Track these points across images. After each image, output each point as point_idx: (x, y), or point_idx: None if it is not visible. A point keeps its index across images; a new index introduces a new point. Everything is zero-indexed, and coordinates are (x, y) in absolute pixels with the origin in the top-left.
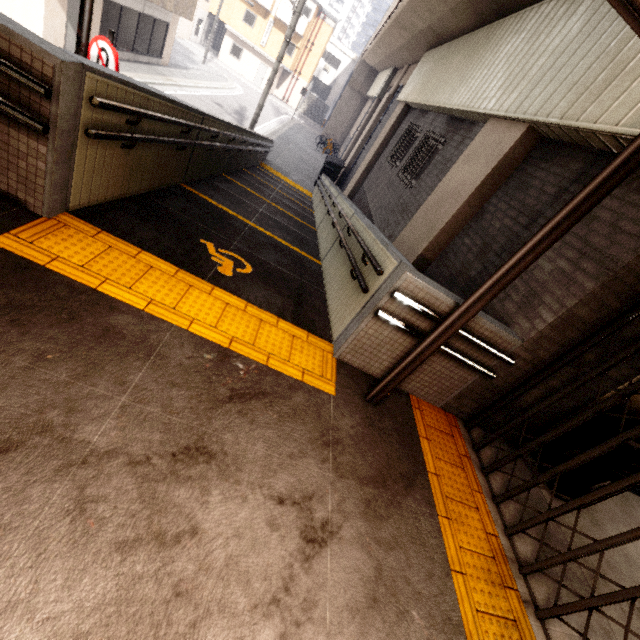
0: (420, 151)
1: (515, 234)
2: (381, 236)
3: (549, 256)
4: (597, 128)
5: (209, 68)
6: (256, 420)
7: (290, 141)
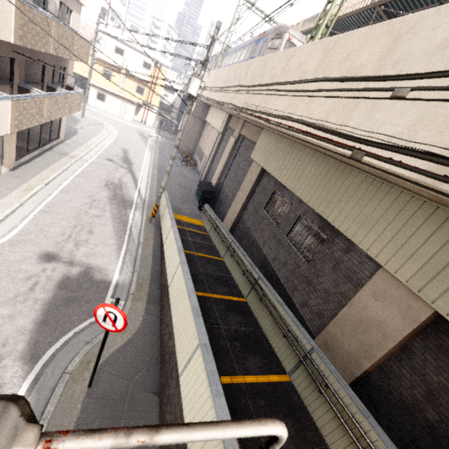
0: (297, 223)
1: None
2: (386, 441)
3: None
4: None
5: (87, 120)
6: None
7: (165, 168)
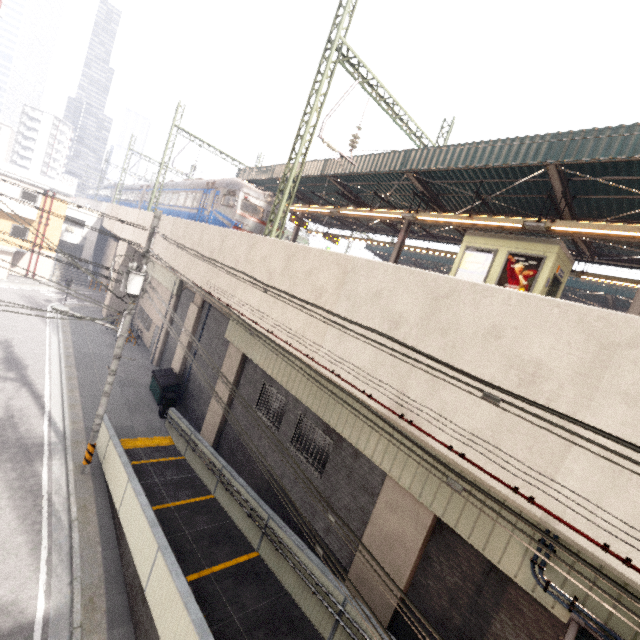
0: (299, 424)
1: (472, 598)
2: None
3: (510, 632)
4: (502, 570)
5: None
6: None
7: (89, 357)
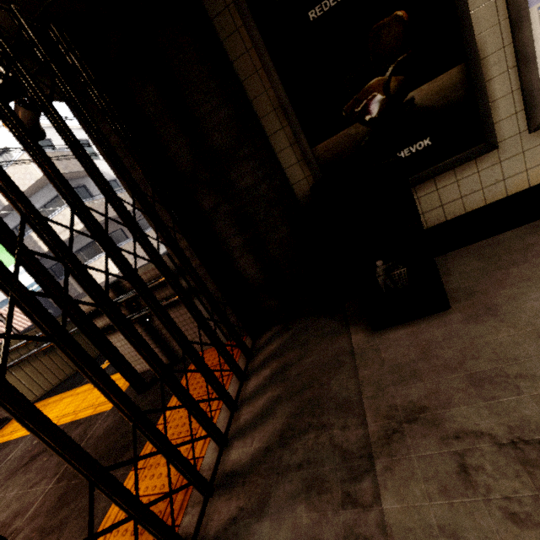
0: None
1: None
2: None
3: None
4: None
5: None
6: (30, 470)
7: None
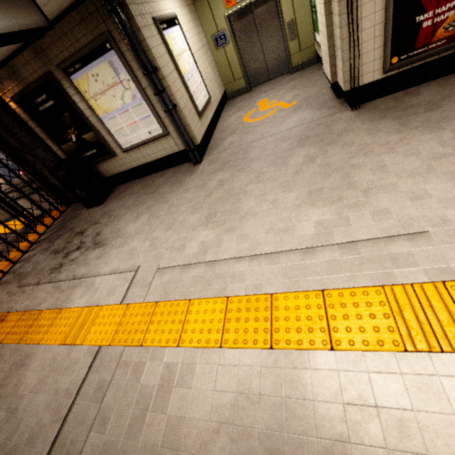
0: None
1: None
2: None
3: None
4: None
5: None
6: None
7: None
